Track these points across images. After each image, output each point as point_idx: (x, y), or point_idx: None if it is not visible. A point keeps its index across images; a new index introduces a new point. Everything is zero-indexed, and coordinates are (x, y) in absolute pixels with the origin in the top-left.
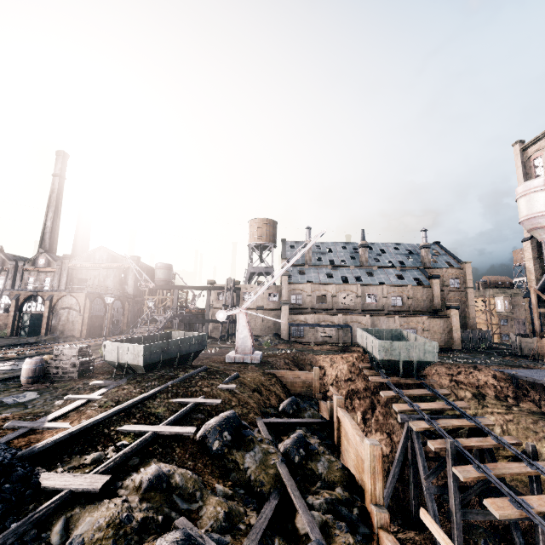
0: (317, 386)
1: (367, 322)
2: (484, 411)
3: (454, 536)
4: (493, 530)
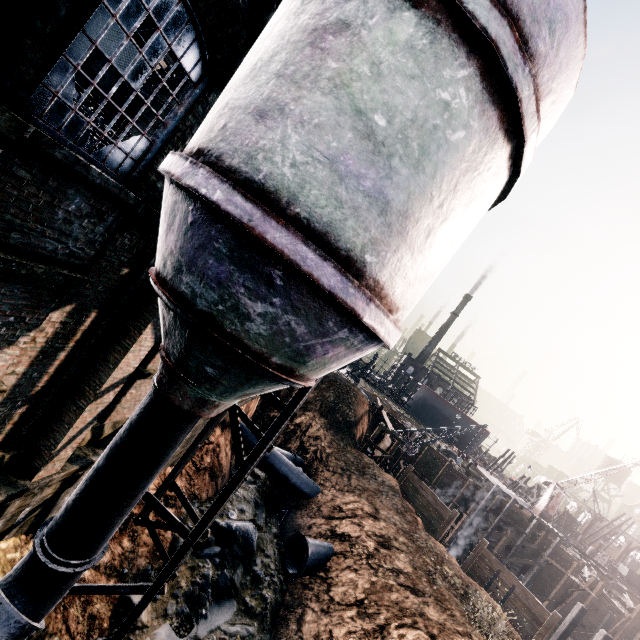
0: None
1: None
2: None
3: None
4: None
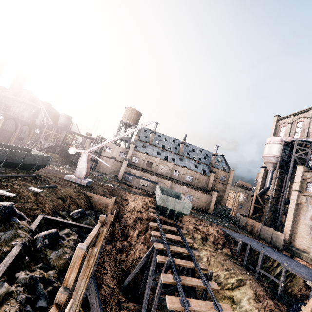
0: (110, 208)
1: (168, 184)
2: (202, 248)
3: (151, 311)
4: (177, 311)
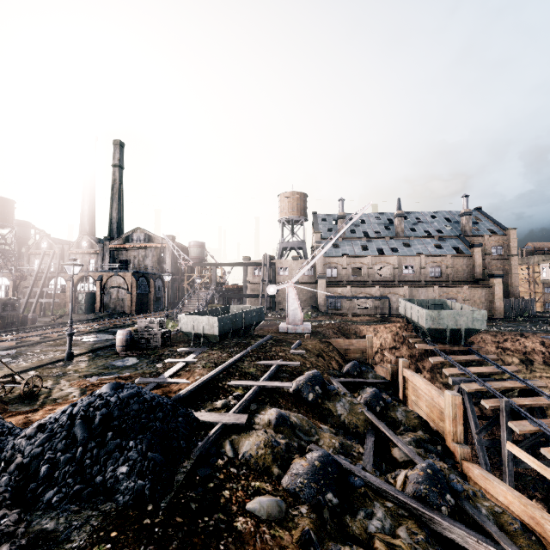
0: (370, 352)
1: (405, 293)
2: (532, 376)
3: (505, 481)
4: (541, 478)
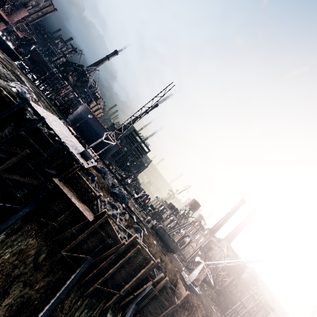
0: (181, 298)
1: None
2: None
3: None
4: None
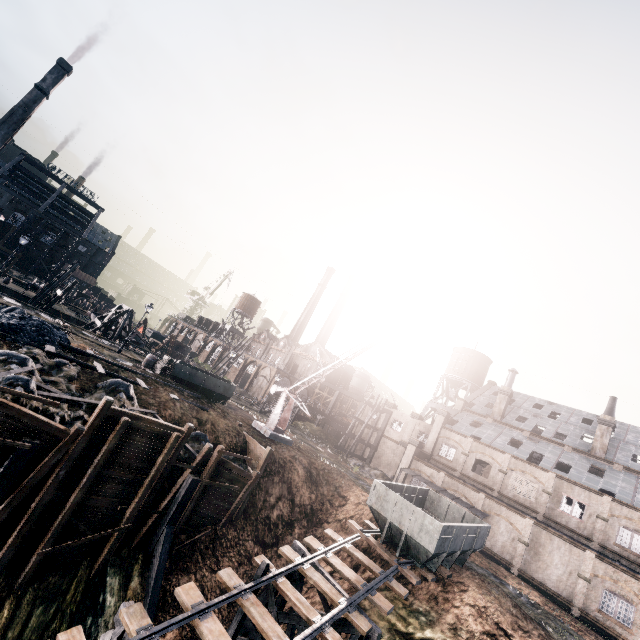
0: (260, 463)
1: (524, 529)
2: None
3: None
4: None
